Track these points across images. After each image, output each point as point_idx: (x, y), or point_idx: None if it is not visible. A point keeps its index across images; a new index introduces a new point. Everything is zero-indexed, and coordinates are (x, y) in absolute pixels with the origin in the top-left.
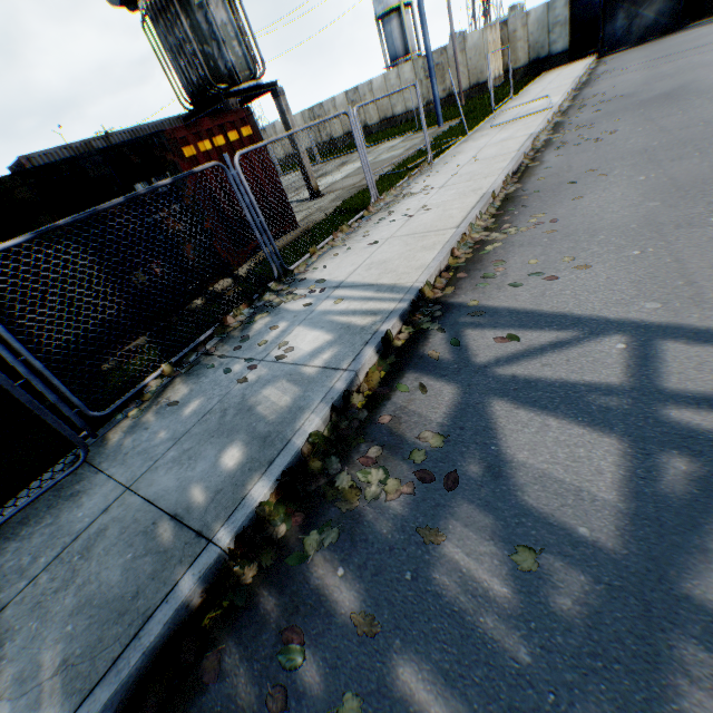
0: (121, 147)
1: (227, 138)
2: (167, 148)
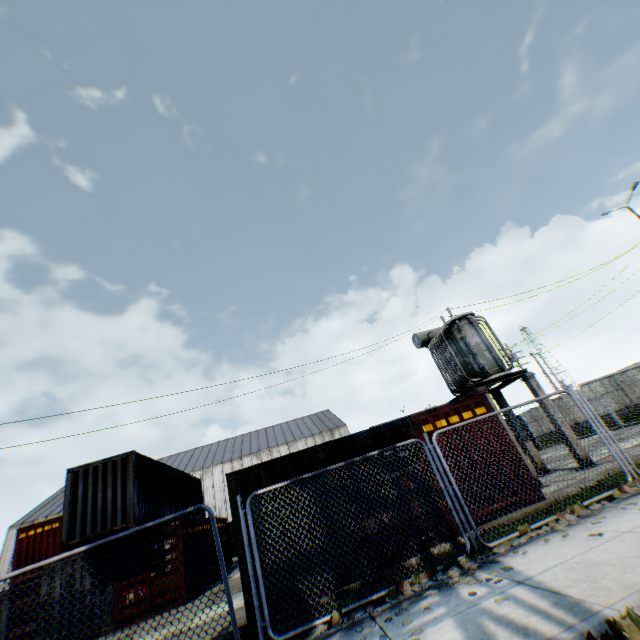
0: (381, 427)
1: (461, 416)
2: (411, 426)
